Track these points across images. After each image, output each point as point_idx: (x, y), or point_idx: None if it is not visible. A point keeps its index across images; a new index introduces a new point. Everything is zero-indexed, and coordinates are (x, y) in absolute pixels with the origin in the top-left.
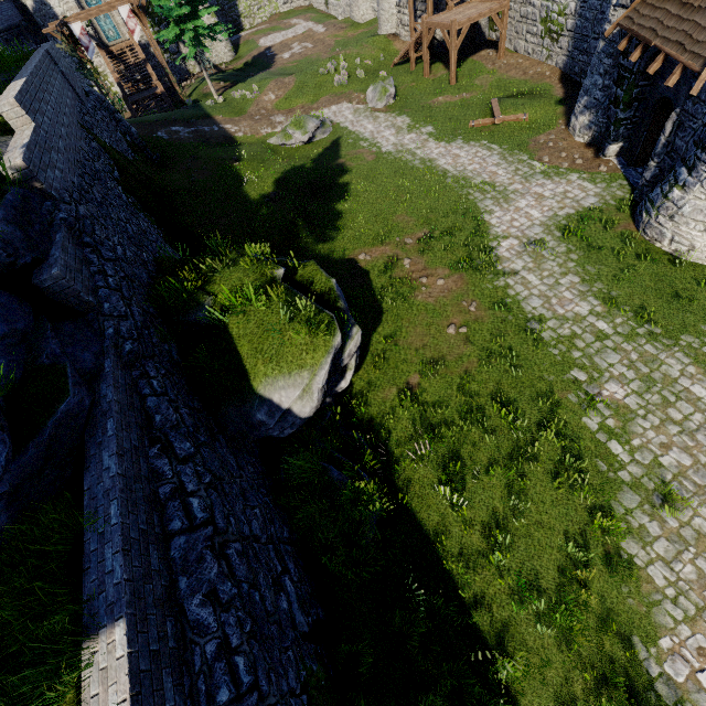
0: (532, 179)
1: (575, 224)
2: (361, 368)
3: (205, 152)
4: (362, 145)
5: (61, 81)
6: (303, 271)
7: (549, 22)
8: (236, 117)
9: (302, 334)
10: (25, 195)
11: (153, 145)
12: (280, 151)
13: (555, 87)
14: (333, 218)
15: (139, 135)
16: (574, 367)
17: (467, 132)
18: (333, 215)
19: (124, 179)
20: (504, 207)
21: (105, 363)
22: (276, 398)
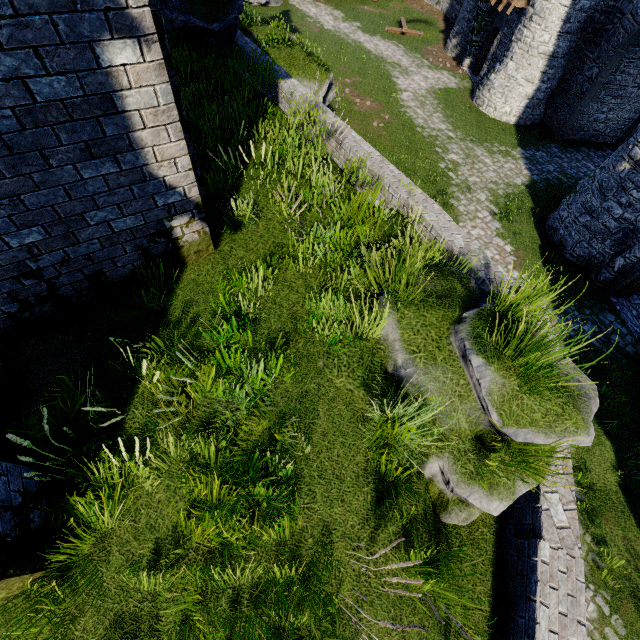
0: (422, 68)
1: (443, 93)
2: None
3: None
4: (309, 20)
5: None
6: None
7: None
8: None
9: (315, 65)
10: None
11: None
12: None
13: (439, 23)
14: None
15: None
16: (436, 147)
17: (383, 33)
18: None
19: None
20: (406, 77)
21: None
22: None
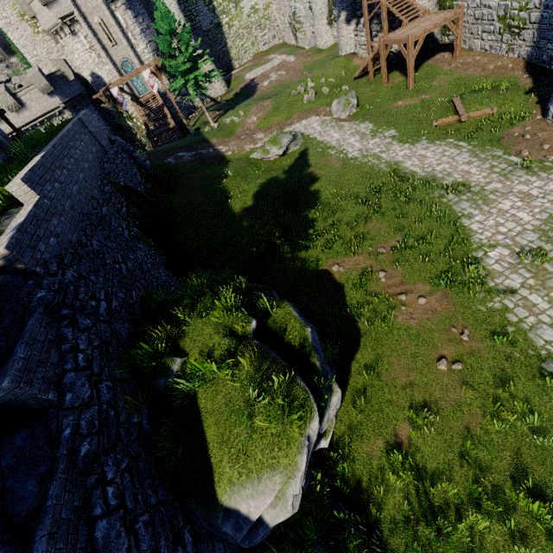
0: (512, 176)
1: None
2: (340, 407)
3: (201, 172)
4: (330, 152)
5: (87, 140)
6: (276, 315)
7: (509, 19)
8: (226, 138)
9: (273, 420)
10: (4, 283)
11: (164, 170)
12: (260, 164)
13: (521, 78)
14: (306, 227)
15: (152, 165)
16: None
17: (430, 132)
18: (306, 223)
19: (131, 212)
20: (485, 210)
21: (50, 488)
22: (243, 508)
